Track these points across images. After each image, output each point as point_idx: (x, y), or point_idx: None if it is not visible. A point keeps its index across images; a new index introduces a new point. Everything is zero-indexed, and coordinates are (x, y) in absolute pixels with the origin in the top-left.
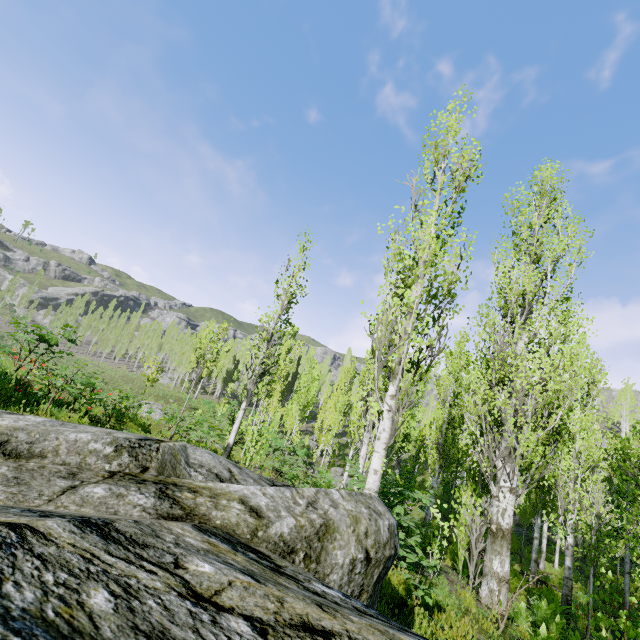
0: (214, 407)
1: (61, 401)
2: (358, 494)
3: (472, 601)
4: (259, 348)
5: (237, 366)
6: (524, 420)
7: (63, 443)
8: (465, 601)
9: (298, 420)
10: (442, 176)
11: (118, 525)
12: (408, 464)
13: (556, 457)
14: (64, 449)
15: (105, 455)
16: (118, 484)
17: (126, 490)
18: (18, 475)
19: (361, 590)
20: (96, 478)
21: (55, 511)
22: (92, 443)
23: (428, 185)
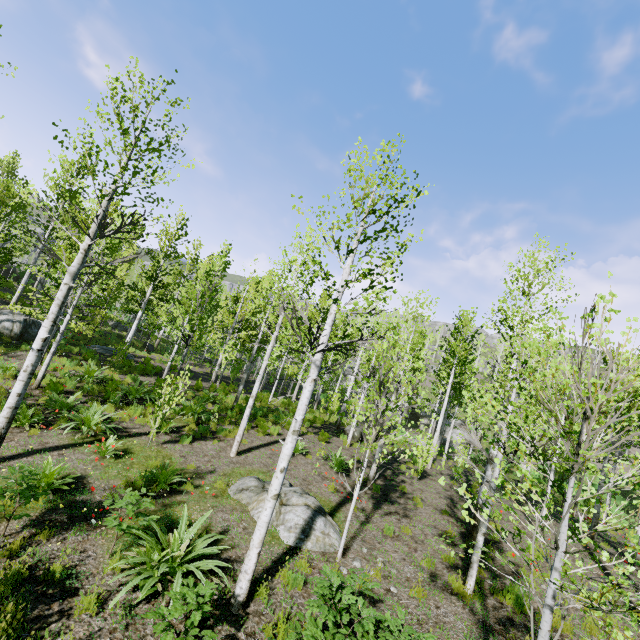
0: None
1: None
2: None
3: None
4: None
5: None
6: None
7: None
8: None
9: None
10: None
11: None
12: None
13: None
14: None
15: None
16: None
17: None
18: None
19: None
20: None
21: None
22: None
23: None
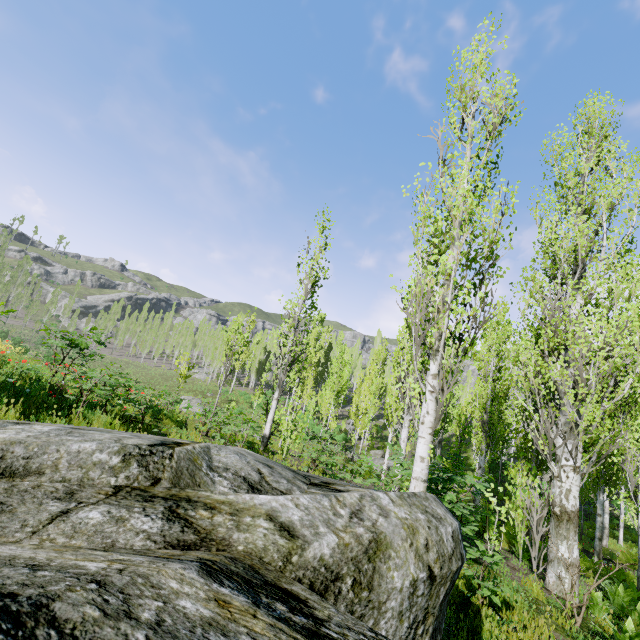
0: (250, 398)
1: (95, 403)
2: (411, 496)
3: (540, 592)
4: (286, 336)
5: (268, 357)
6: (586, 391)
7: (64, 456)
8: (532, 592)
9: (333, 406)
10: (472, 123)
11: (59, 607)
12: (453, 445)
13: (626, 430)
14: (65, 463)
15: (111, 467)
16: (120, 504)
17: (128, 512)
18: (5, 499)
19: (425, 614)
20: (97, 497)
21: (5, 566)
22: (97, 453)
23: (457, 134)
